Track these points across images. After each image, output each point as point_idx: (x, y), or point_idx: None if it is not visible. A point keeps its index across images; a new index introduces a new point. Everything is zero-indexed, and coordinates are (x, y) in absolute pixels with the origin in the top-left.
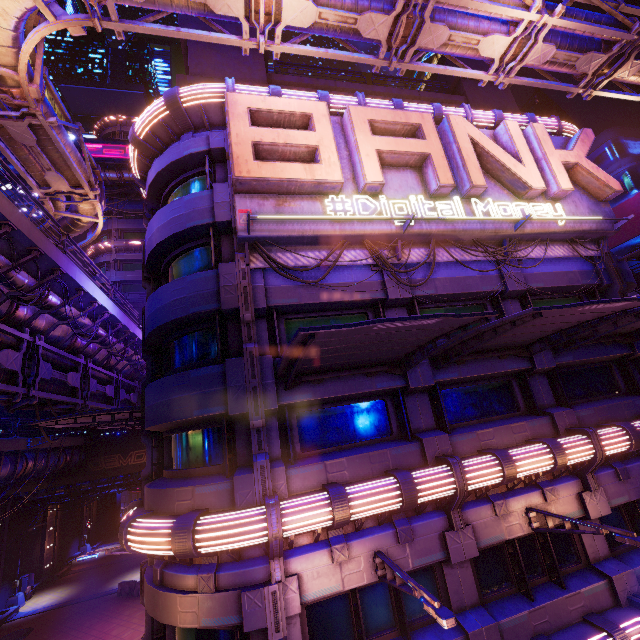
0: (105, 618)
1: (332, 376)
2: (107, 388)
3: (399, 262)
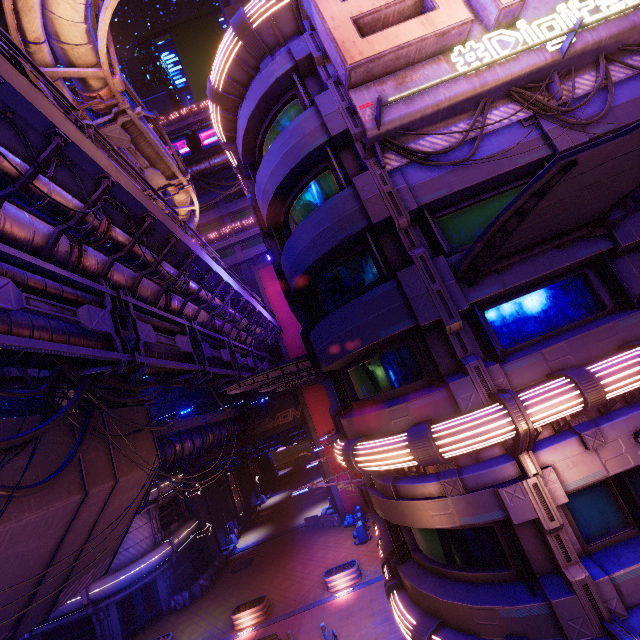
0: (305, 545)
1: (520, 258)
2: (248, 360)
3: (559, 103)
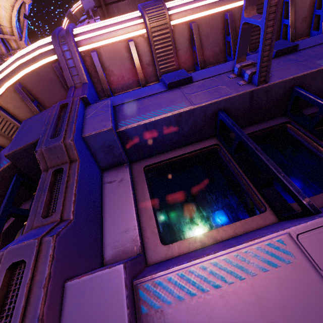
0: None
1: None
2: None
3: None
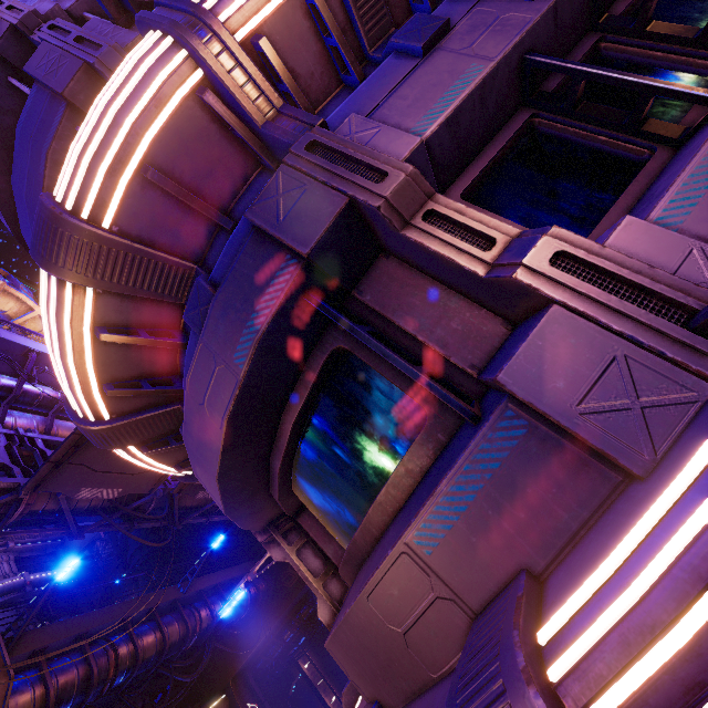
0: None
1: None
2: None
3: None
